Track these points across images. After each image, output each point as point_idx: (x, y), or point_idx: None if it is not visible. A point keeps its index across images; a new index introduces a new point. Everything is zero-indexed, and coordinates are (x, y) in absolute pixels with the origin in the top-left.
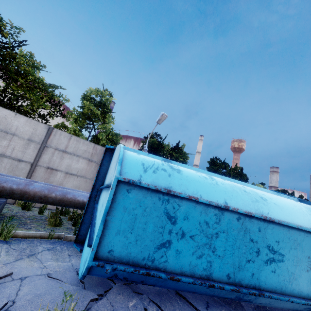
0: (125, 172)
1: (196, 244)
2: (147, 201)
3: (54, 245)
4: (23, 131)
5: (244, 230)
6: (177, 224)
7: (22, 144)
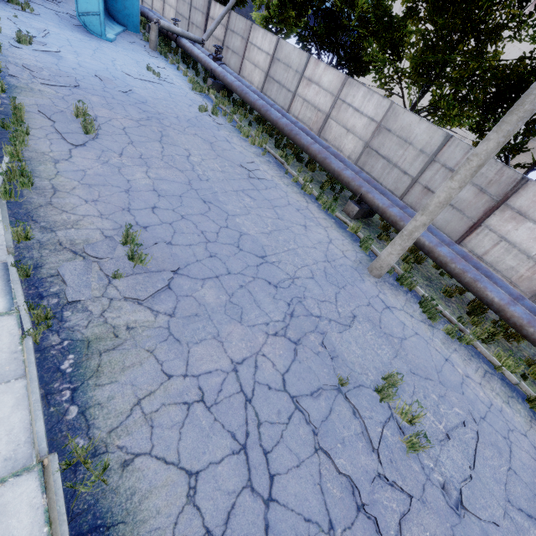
0: None
1: None
2: None
3: (140, 35)
4: None
5: None
6: None
7: (187, 7)
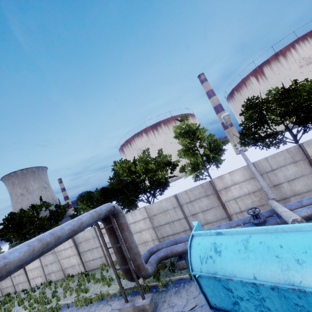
0: (194, 268)
1: (253, 304)
2: (211, 281)
3: None
4: (168, 206)
5: (283, 297)
6: (234, 292)
7: (173, 211)
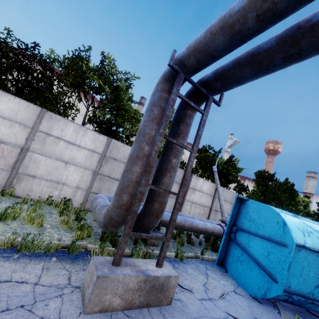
0: (295, 237)
1: None
2: (310, 257)
3: (203, 264)
4: None
5: None
6: None
7: None
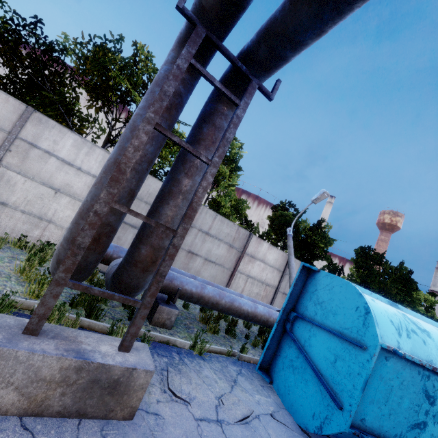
0: (382, 335)
1: None
2: (406, 374)
3: (237, 366)
4: None
5: None
6: (435, 405)
7: None
